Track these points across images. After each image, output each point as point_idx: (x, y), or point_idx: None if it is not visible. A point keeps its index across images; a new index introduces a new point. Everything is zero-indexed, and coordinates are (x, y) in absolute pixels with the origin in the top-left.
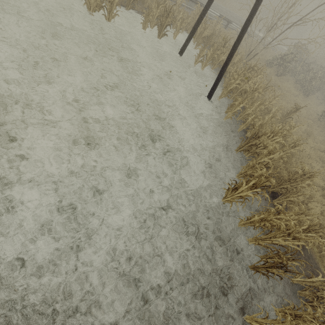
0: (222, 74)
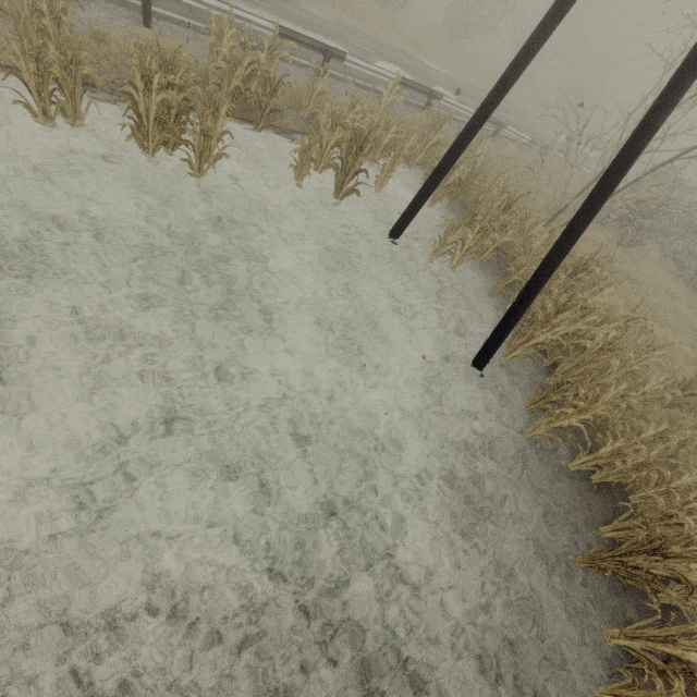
0: (519, 316)
